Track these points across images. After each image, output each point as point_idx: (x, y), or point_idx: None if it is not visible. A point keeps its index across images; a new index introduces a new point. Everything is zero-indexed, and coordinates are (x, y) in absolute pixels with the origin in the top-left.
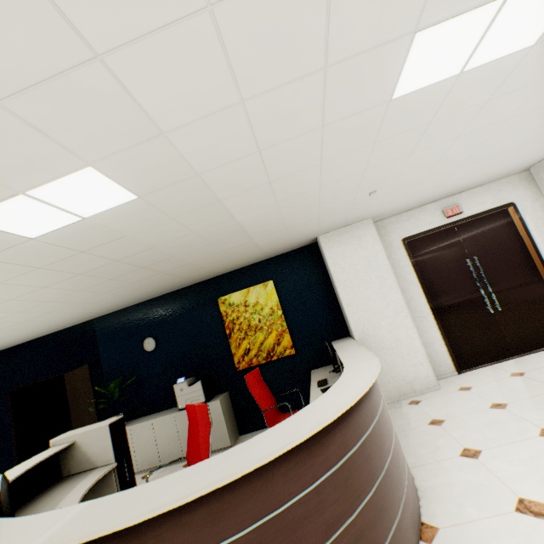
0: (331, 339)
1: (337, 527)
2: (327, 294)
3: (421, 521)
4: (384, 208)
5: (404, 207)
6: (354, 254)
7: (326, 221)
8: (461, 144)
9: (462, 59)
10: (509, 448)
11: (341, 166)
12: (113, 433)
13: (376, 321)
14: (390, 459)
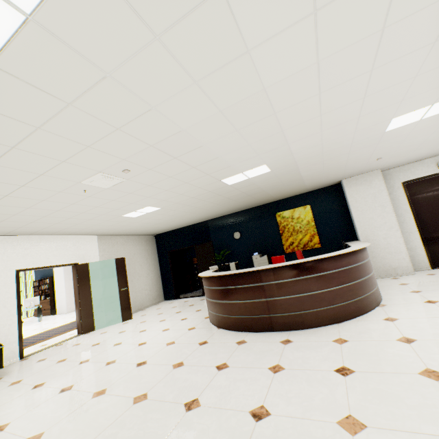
0: (344, 241)
1: (343, 284)
2: (344, 215)
3: (379, 304)
4: (389, 164)
5: (405, 162)
6: (365, 191)
7: (348, 172)
8: (436, 134)
9: (419, 117)
10: (437, 290)
11: (359, 152)
12: (236, 267)
13: (375, 232)
14: (368, 277)
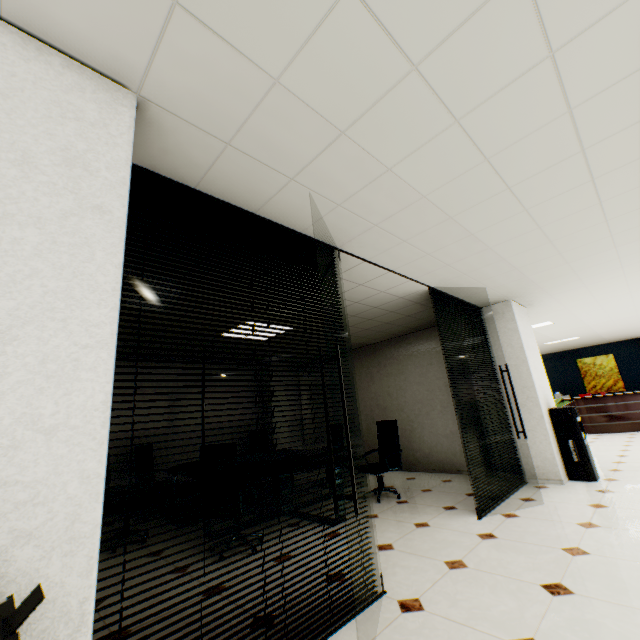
0: None
1: (637, 410)
2: None
3: None
4: None
5: None
6: None
7: None
8: None
9: None
10: None
11: None
12: None
13: None
14: None
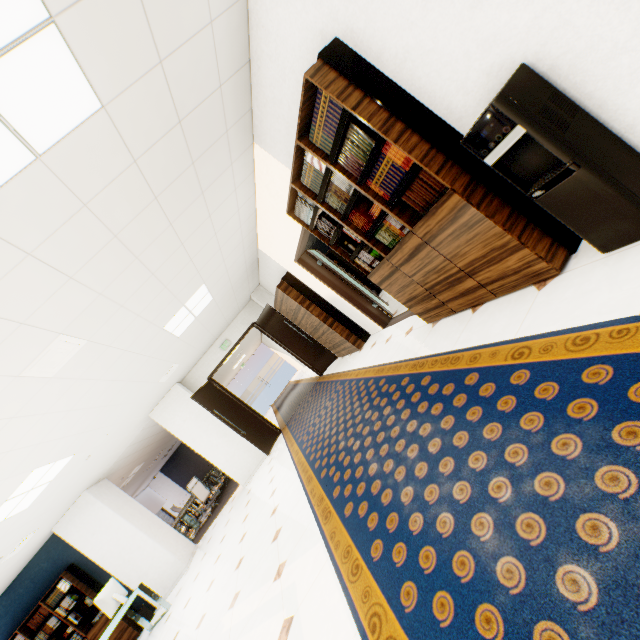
0: None
1: None
2: None
3: None
4: None
5: None
6: None
7: None
8: None
9: None
10: None
11: None
12: None
13: None
14: None
